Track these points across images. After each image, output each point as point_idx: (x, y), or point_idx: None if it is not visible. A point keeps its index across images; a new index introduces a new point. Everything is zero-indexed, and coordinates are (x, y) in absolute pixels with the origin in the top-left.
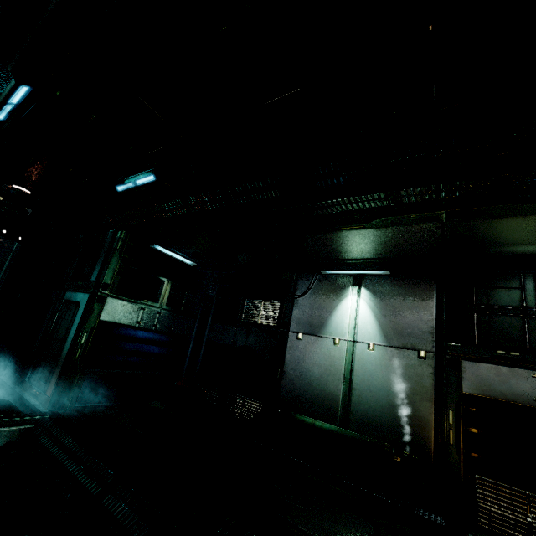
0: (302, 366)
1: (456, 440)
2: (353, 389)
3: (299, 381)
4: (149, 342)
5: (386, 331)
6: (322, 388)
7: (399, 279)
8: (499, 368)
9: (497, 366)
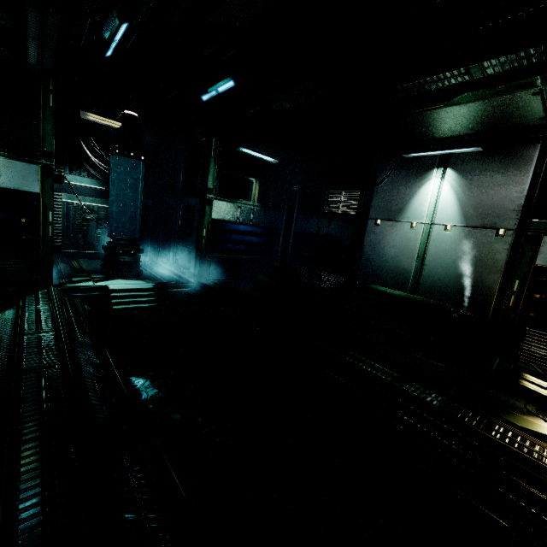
0: (379, 248)
1: (516, 303)
2: (424, 265)
3: (375, 260)
4: (249, 234)
5: (466, 212)
6: (396, 265)
7: (493, 155)
8: None
9: None
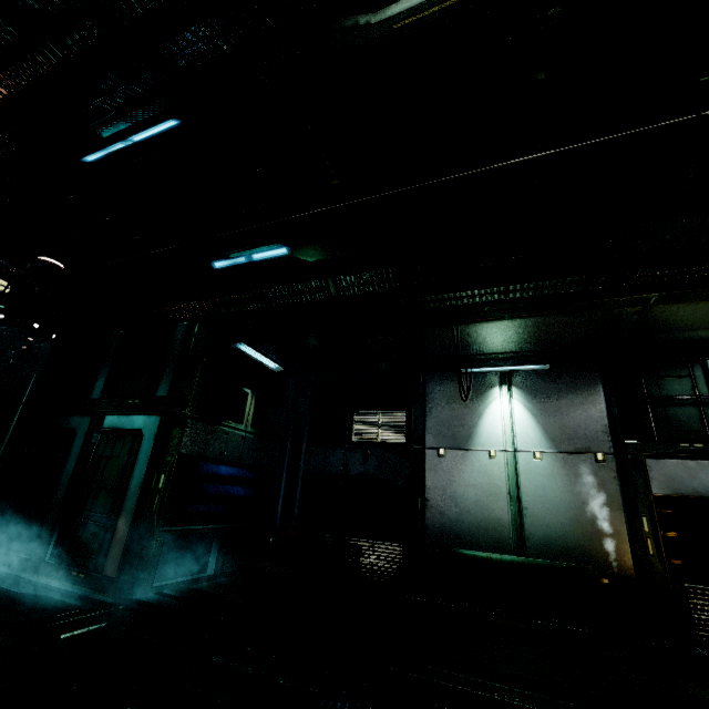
0: (452, 489)
1: (657, 549)
2: (523, 508)
3: (450, 509)
4: (232, 482)
5: (552, 435)
6: (483, 513)
7: (557, 374)
8: (686, 463)
9: (684, 461)
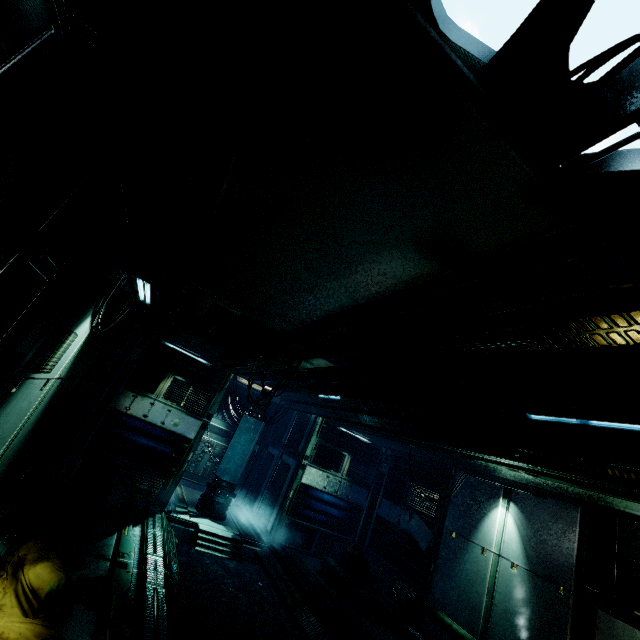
0: (452, 566)
1: None
2: (494, 604)
3: (448, 580)
4: (331, 505)
5: (529, 554)
6: (467, 594)
7: (545, 502)
8: (634, 631)
9: (632, 628)
